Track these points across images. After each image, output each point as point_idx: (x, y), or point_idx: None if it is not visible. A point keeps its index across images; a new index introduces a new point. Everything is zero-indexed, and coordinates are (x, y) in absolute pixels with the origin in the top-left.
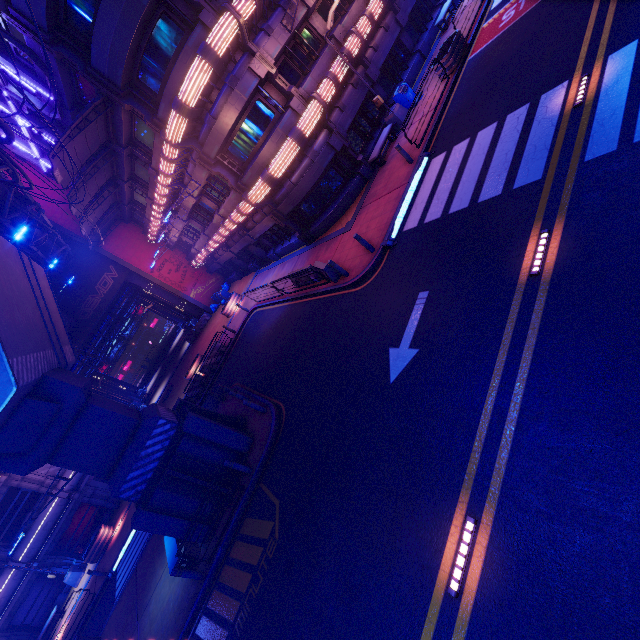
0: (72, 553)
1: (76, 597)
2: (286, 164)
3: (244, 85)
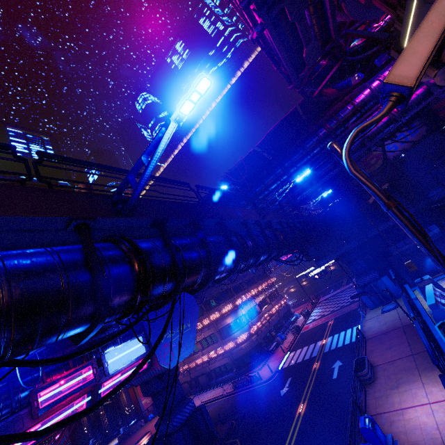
0: None
1: None
2: (243, 339)
3: (238, 314)
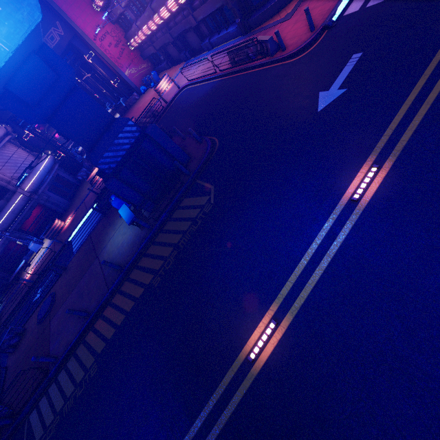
0: (32, 234)
1: (38, 257)
2: None
3: None
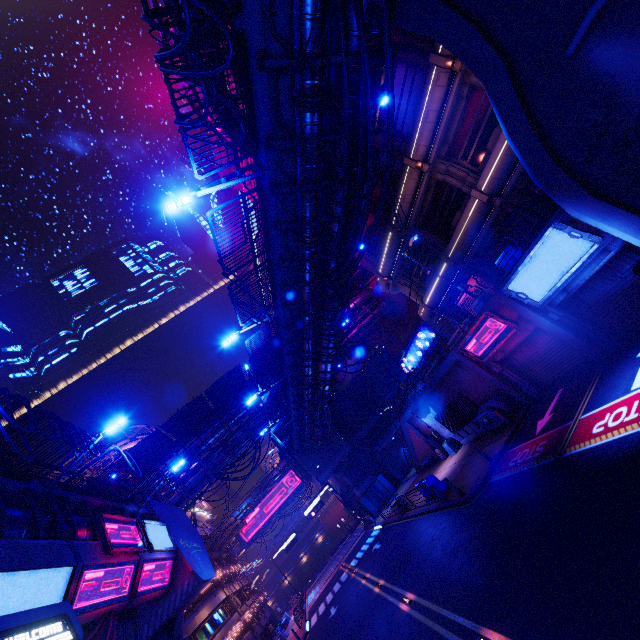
0: None
1: None
2: (236, 634)
3: (221, 595)
